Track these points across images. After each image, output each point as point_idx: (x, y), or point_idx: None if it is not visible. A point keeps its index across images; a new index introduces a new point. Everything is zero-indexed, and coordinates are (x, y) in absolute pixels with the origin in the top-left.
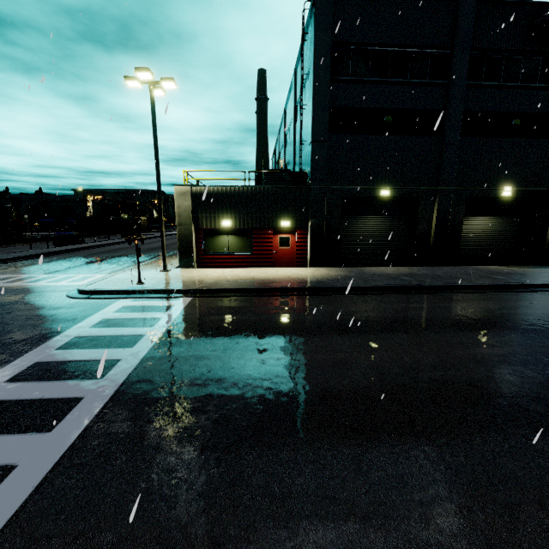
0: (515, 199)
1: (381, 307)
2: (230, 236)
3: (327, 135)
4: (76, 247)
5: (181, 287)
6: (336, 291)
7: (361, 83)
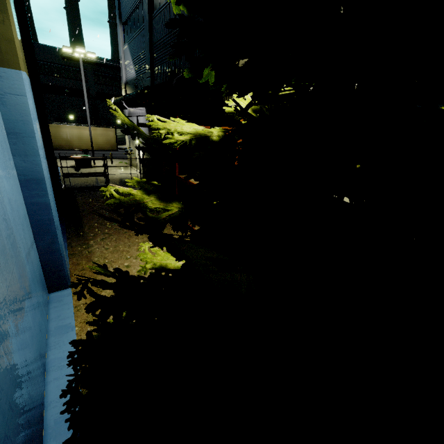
0: (79, 119)
1: None
2: None
3: None
4: None
5: None
6: None
7: None
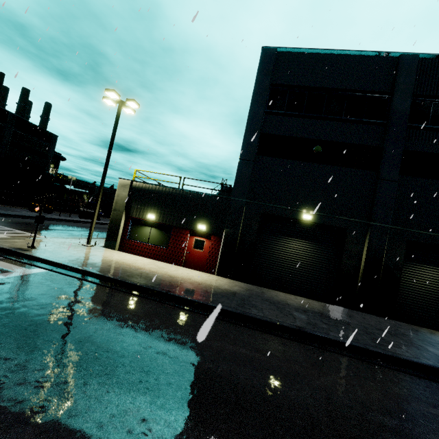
0: None
1: (205, 343)
2: (153, 228)
3: (254, 155)
4: (85, 220)
5: (52, 258)
6: (193, 305)
7: (294, 117)
